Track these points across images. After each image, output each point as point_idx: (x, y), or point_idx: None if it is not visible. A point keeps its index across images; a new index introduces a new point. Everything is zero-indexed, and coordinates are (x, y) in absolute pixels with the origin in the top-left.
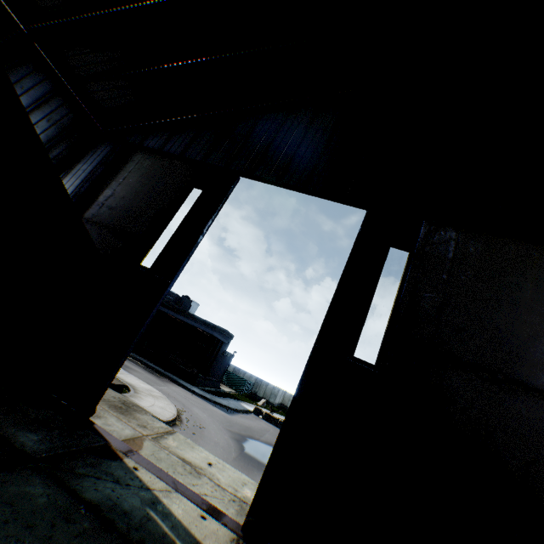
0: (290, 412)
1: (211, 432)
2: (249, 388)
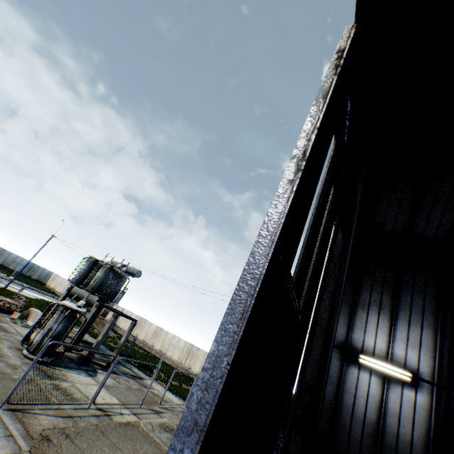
0: None
1: None
2: None
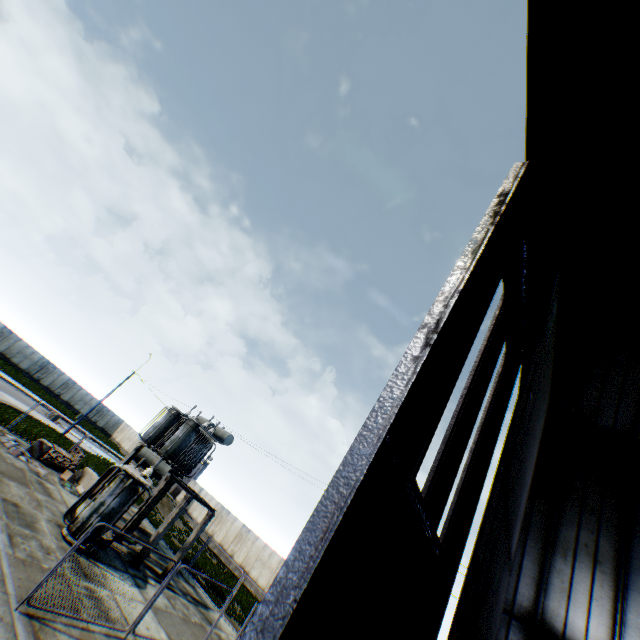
0: None
1: None
2: None
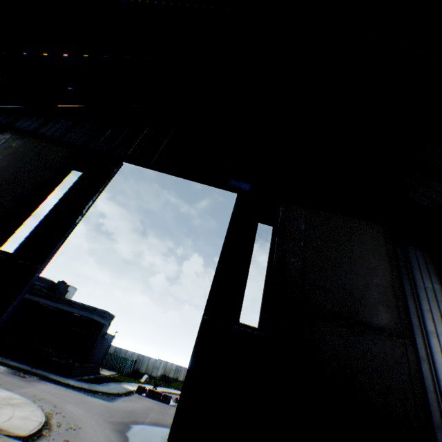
0: (183, 394)
1: (89, 430)
2: (131, 366)
